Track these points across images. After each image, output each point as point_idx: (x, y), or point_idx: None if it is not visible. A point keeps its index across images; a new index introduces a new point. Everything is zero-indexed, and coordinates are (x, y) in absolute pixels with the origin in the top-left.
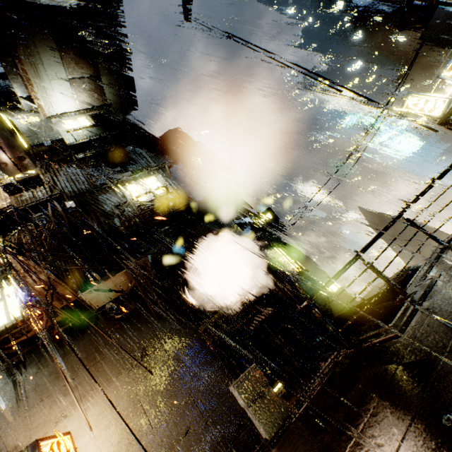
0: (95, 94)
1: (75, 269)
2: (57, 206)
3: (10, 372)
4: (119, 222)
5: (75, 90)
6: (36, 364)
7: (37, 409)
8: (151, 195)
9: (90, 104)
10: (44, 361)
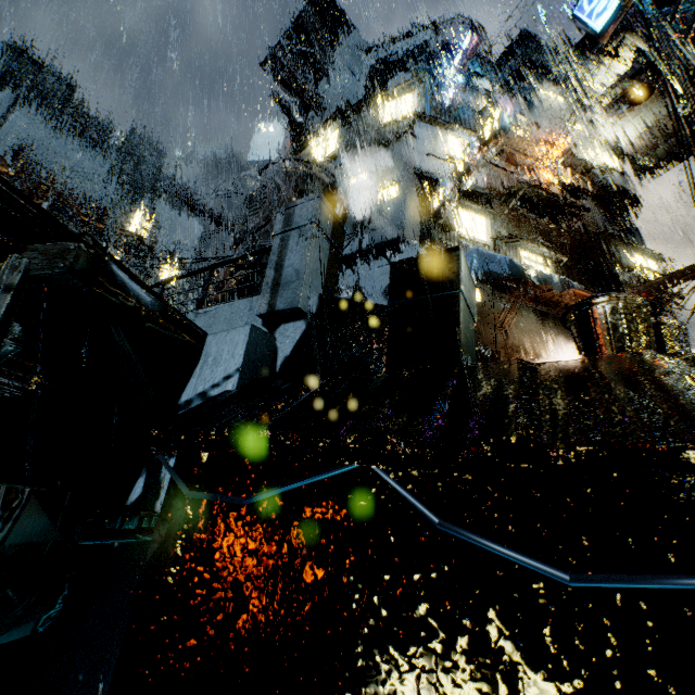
0: (646, 148)
1: (587, 285)
2: (580, 226)
3: (539, 313)
4: (626, 277)
5: (643, 134)
6: (551, 322)
7: (550, 347)
8: (650, 276)
9: (631, 152)
10: (555, 324)
